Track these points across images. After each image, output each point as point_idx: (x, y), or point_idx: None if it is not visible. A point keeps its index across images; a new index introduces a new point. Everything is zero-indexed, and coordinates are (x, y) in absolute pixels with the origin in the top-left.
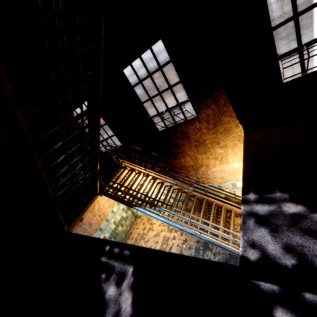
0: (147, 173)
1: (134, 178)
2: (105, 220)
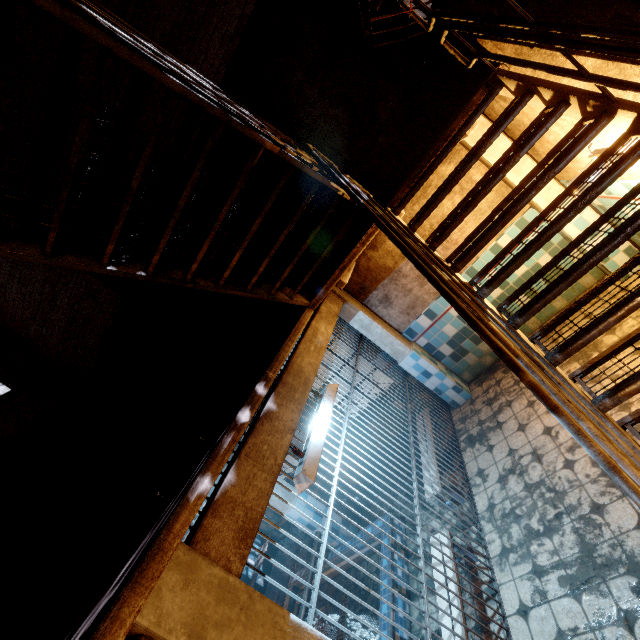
0: (602, 95)
1: (525, 135)
2: (466, 272)
